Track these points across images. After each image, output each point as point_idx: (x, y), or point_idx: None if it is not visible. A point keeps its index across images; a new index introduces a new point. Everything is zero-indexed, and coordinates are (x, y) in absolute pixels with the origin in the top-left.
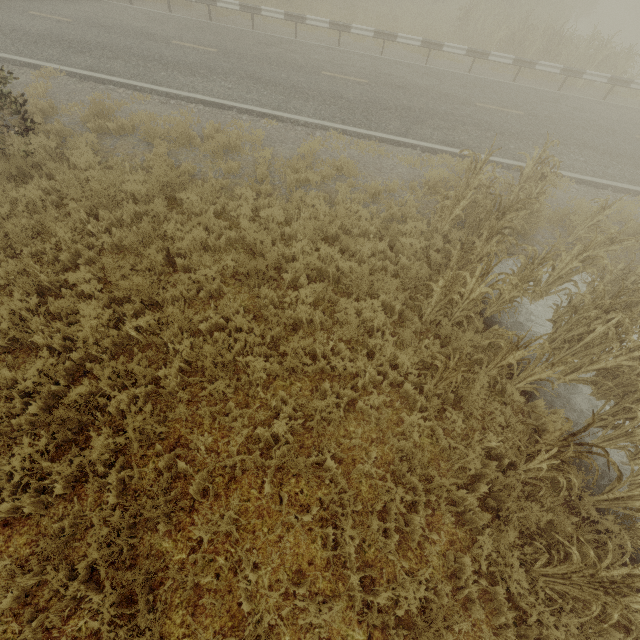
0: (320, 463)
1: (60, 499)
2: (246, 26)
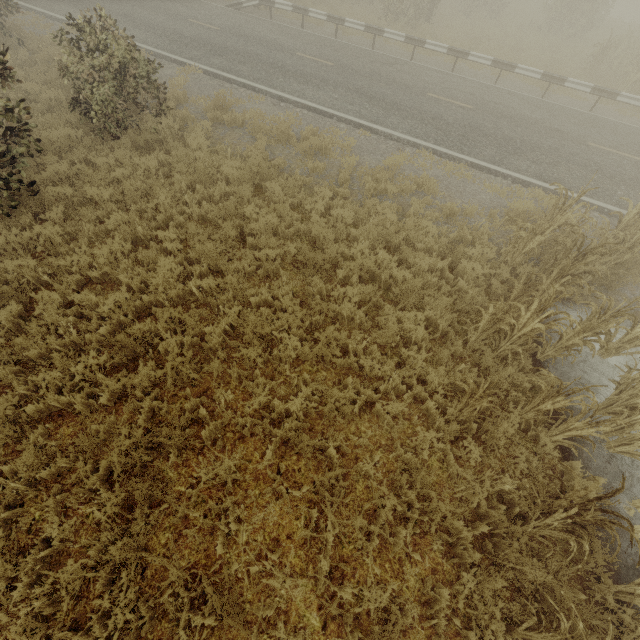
0: (324, 450)
1: (103, 409)
2: (367, 45)
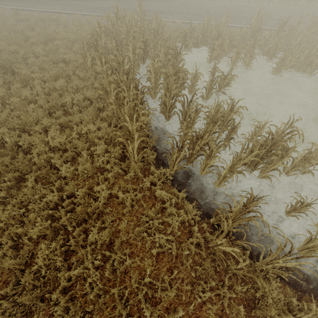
0: None
1: None
2: None
